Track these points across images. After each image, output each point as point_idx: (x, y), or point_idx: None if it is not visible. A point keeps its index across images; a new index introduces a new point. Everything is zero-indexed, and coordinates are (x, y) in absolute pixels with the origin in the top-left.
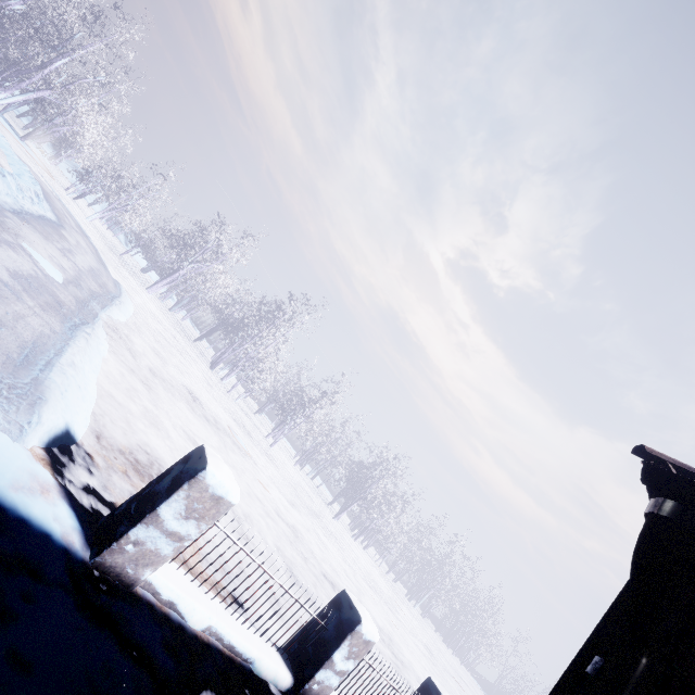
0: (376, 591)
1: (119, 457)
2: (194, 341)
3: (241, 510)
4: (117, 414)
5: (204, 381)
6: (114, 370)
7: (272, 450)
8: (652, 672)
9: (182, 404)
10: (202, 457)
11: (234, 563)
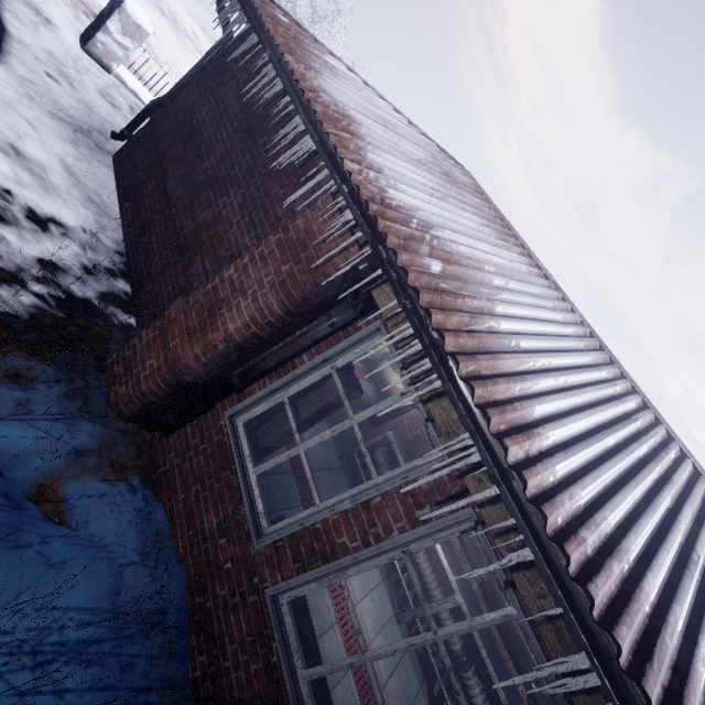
0: None
1: (81, 5)
2: None
3: None
4: None
5: None
6: None
7: None
8: (225, 44)
9: None
10: None
11: None
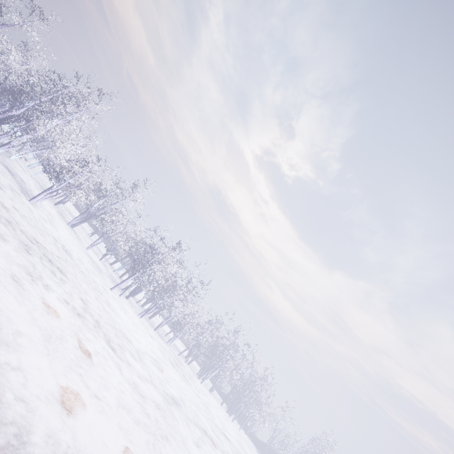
0: (102, 330)
1: None
2: None
3: None
4: None
5: None
6: None
7: (28, 203)
8: None
9: None
10: None
11: None
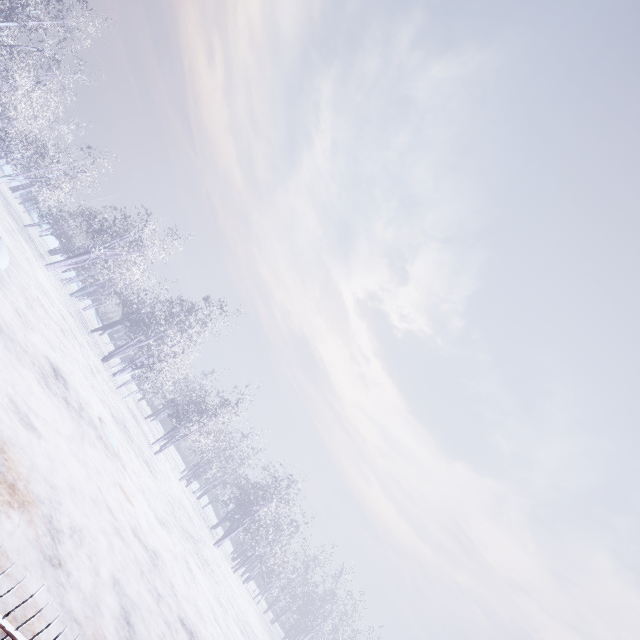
0: (249, 637)
1: None
2: (92, 331)
3: (70, 521)
4: None
5: (86, 368)
6: None
7: (155, 458)
8: None
9: (32, 374)
10: None
11: (3, 608)
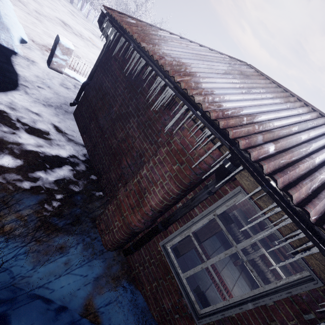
0: None
1: (43, 47)
2: None
3: None
4: (34, 33)
5: (69, 13)
6: (21, 15)
7: None
8: (107, 44)
9: (60, 28)
10: (58, 37)
11: None
